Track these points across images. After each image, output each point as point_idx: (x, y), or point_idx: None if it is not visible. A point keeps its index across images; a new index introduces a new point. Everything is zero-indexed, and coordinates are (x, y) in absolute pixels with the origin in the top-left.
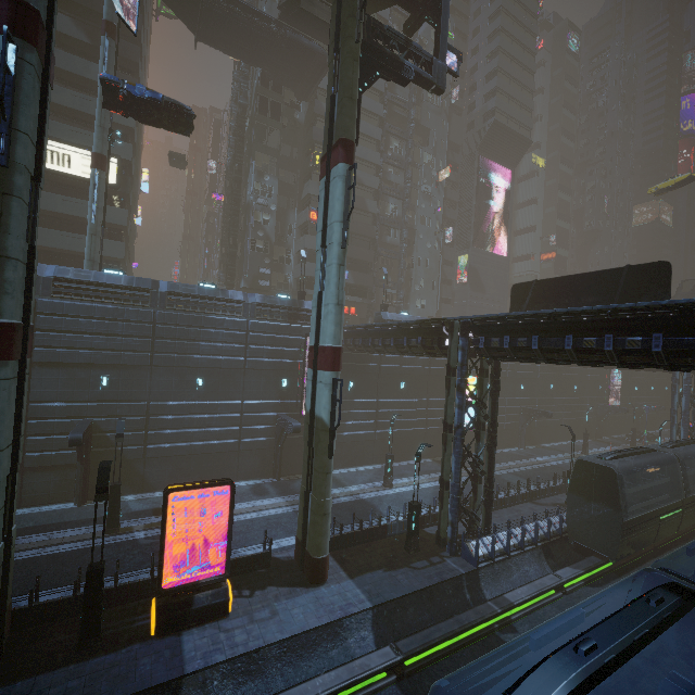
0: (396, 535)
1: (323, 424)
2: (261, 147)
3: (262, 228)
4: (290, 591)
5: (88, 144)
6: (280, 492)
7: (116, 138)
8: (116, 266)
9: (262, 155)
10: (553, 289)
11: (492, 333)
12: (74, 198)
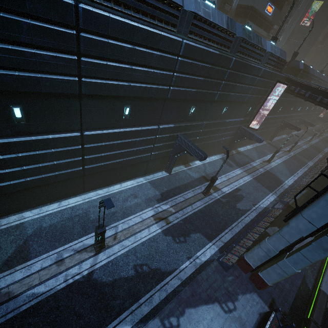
0: None
1: None
2: None
3: None
4: None
5: None
6: (236, 165)
7: None
8: None
9: None
10: None
11: None
12: None
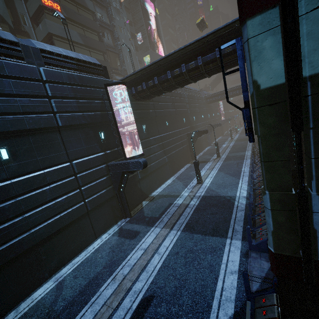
0: None
1: None
2: None
3: None
4: None
5: None
6: (146, 224)
7: None
8: None
9: None
10: None
11: None
12: None
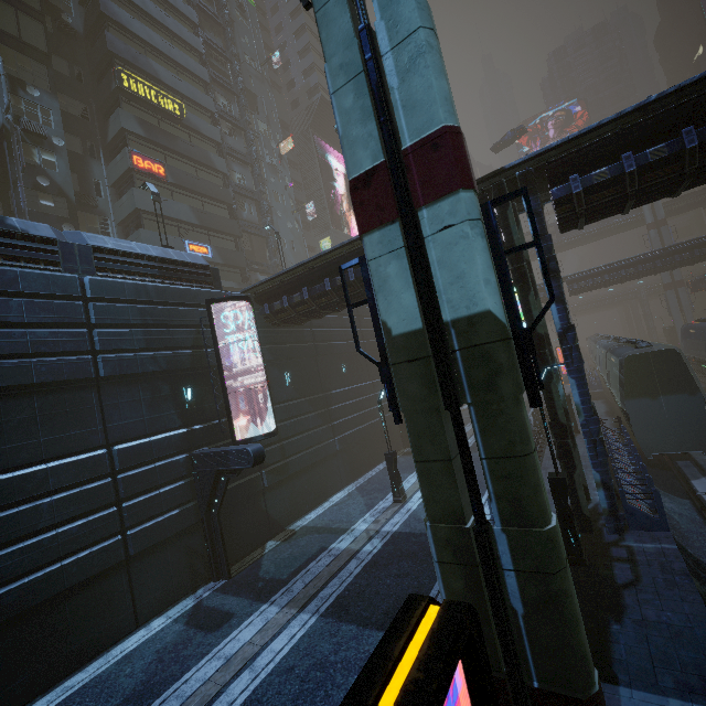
0: None
1: (495, 323)
2: (8, 38)
3: (44, 173)
4: None
5: None
6: (254, 597)
7: None
8: None
9: (14, 53)
10: None
11: (587, 167)
12: None
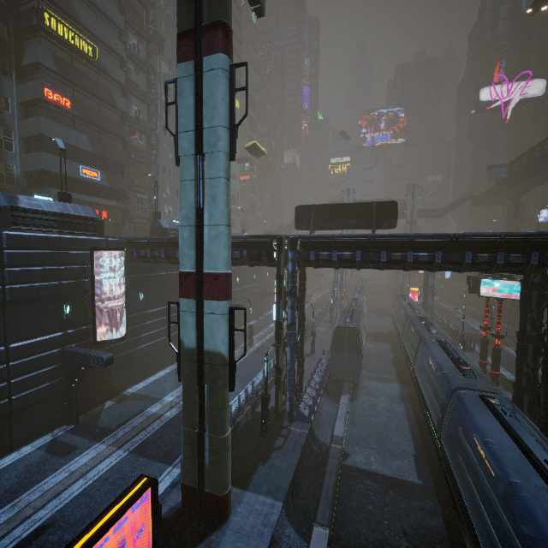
0: (243, 427)
1: (222, 358)
2: None
3: None
4: (207, 545)
5: None
6: (92, 438)
7: None
8: None
9: None
10: (327, 212)
11: (320, 248)
12: None
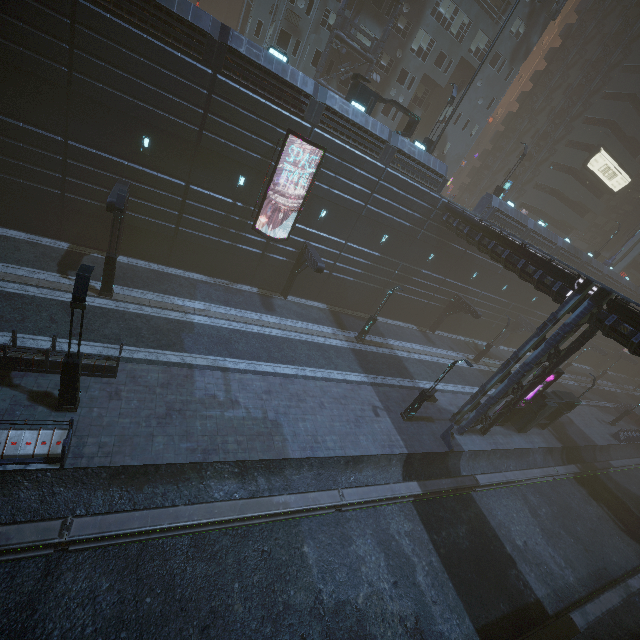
0: None
1: None
2: None
3: None
4: None
5: (625, 166)
6: (606, 379)
7: (632, 155)
8: (570, 231)
9: None
10: None
11: None
12: (595, 197)
